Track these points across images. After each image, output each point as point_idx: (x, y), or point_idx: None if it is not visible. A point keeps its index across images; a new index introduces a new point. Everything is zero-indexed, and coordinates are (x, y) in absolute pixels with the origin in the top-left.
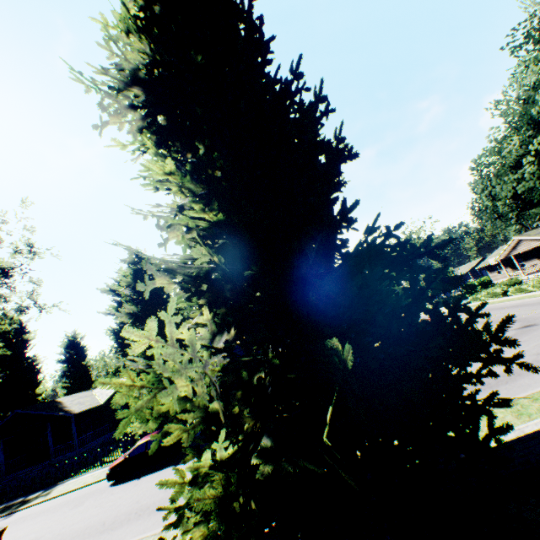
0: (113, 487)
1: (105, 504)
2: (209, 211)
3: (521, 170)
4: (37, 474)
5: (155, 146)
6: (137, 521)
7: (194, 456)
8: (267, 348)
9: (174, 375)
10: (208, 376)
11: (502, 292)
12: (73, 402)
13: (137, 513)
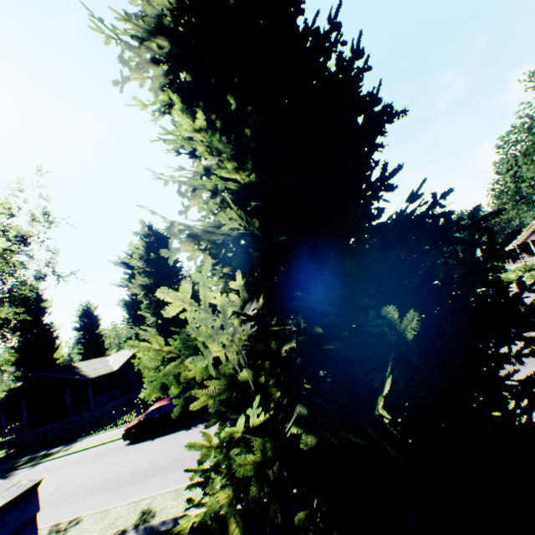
0: (129, 446)
1: (122, 461)
2: (242, 171)
3: None
4: (58, 431)
5: (181, 102)
6: (154, 478)
7: (216, 422)
8: (299, 317)
9: (207, 340)
10: (237, 344)
11: (516, 278)
12: (89, 367)
13: (153, 471)
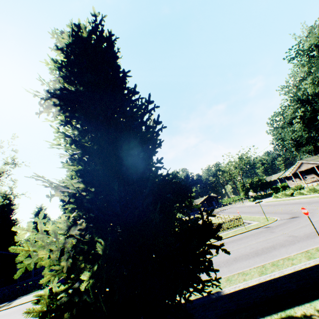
0: None
1: None
2: (73, 165)
3: (293, 126)
4: (6, 291)
5: (59, 128)
6: None
7: None
8: (94, 235)
9: (39, 249)
10: (67, 247)
11: (290, 193)
12: None
13: None
